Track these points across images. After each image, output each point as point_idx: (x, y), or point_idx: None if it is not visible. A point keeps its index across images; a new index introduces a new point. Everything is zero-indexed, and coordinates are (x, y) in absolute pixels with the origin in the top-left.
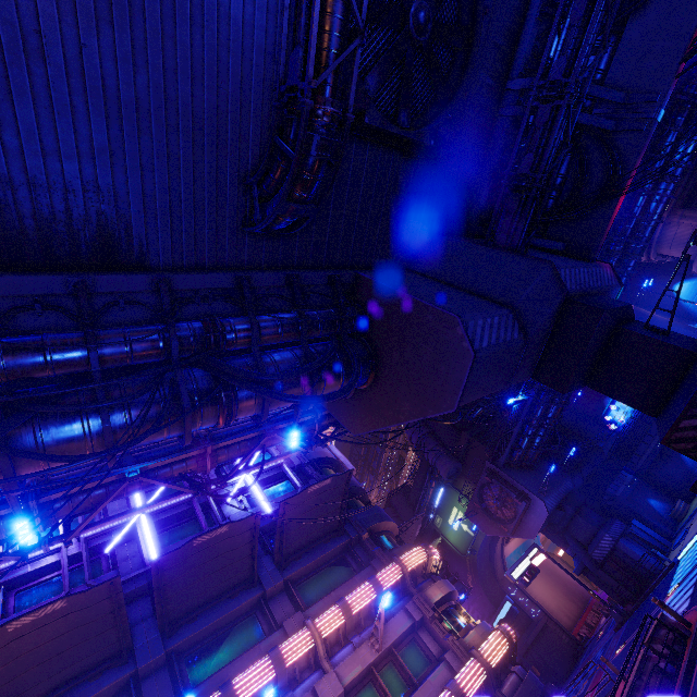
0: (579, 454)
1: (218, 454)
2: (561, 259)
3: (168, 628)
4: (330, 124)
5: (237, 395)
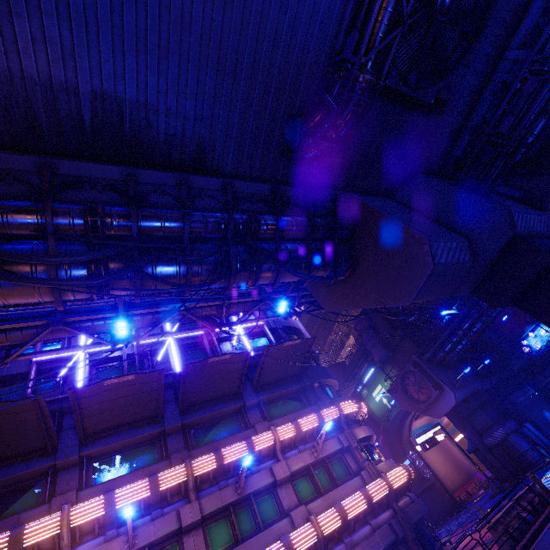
0: (492, 365)
1: (230, 307)
2: (517, 205)
3: (185, 410)
4: (366, 88)
5: (262, 268)
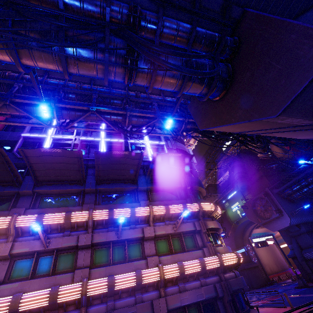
0: None
1: (132, 119)
2: None
3: (98, 181)
4: None
5: (138, 63)
